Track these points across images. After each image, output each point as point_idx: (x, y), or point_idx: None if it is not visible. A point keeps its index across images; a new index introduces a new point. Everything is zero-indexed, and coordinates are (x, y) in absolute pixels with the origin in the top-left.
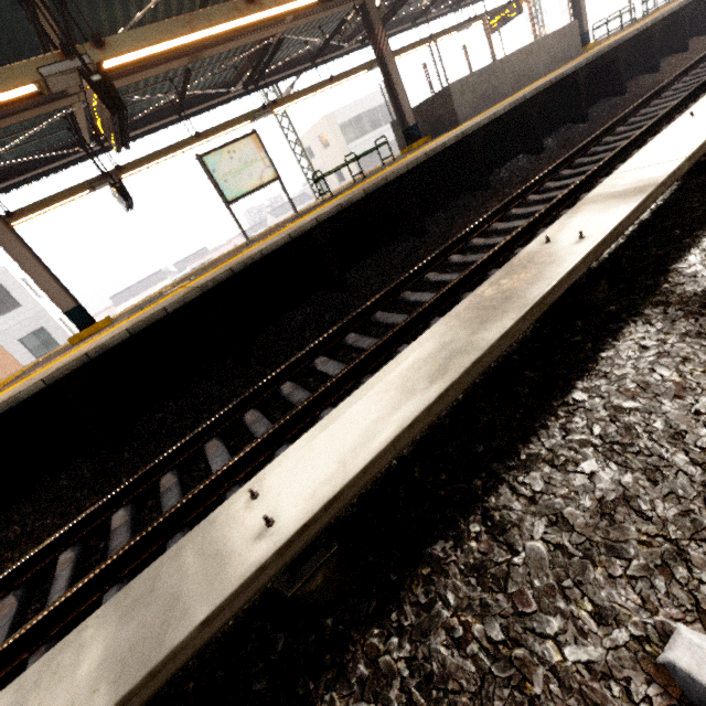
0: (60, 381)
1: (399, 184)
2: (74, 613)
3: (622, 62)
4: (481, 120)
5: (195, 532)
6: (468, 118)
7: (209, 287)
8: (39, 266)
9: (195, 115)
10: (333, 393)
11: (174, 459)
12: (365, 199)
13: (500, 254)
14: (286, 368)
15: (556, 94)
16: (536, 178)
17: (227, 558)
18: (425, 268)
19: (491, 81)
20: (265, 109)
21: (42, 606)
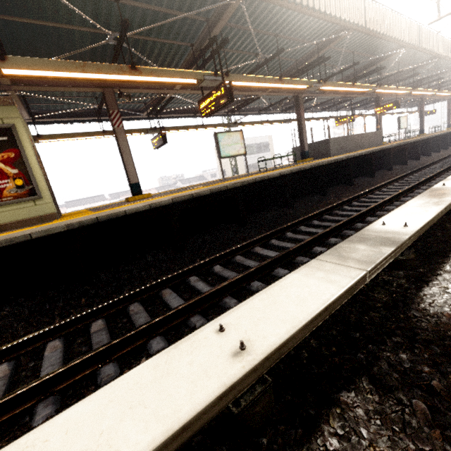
0: (173, 204)
1: (321, 169)
2: (236, 288)
3: (407, 151)
4: (356, 154)
5: (362, 231)
6: (334, 155)
7: (245, 183)
8: (130, 157)
9: (196, 117)
10: (329, 234)
11: (237, 252)
12: (307, 170)
13: (386, 202)
14: (286, 227)
15: (379, 155)
16: (384, 183)
17: (396, 231)
18: (341, 204)
19: (346, 143)
20: (235, 124)
21: (190, 295)
